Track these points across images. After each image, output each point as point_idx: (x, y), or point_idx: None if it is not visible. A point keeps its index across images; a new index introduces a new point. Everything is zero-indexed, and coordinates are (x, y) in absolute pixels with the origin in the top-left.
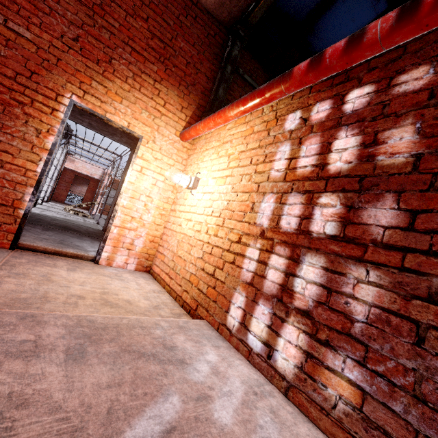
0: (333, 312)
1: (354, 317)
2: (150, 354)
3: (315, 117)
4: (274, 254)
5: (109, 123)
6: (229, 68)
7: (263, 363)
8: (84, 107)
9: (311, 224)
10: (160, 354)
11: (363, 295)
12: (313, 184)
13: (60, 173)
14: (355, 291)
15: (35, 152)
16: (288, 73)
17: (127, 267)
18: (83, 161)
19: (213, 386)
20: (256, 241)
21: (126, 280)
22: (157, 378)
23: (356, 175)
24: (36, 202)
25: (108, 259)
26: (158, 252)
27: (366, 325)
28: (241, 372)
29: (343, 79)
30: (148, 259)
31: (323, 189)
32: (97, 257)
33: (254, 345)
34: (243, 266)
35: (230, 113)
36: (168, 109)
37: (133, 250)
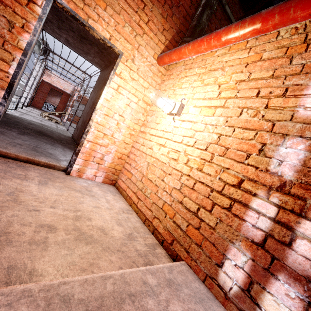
0: None
1: None
2: None
3: None
4: (309, 221)
5: (91, 31)
6: None
7: None
8: (65, 5)
9: None
10: None
11: None
12: None
13: (39, 84)
14: None
15: (6, 49)
16: None
17: (95, 179)
18: (58, 76)
19: None
20: (271, 193)
21: (96, 197)
22: None
23: None
24: (17, 106)
25: (79, 171)
26: (124, 169)
27: None
28: None
29: None
30: (114, 174)
31: None
32: (69, 169)
33: None
34: (245, 218)
35: (236, 33)
36: (150, 27)
37: (102, 165)
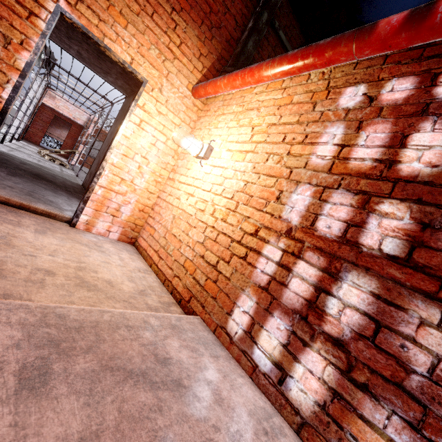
0: (380, 352)
1: (411, 367)
2: (139, 373)
3: (387, 97)
4: (303, 261)
5: (107, 53)
6: (265, 15)
7: (270, 387)
8: (75, 20)
9: (362, 235)
10: (151, 371)
11: (429, 343)
12: (373, 184)
13: (37, 109)
14: (418, 334)
15: (0, 69)
16: (369, 27)
17: (109, 235)
18: (65, 100)
19: (219, 424)
20: (280, 239)
21: (107, 253)
22: (149, 417)
23: (441, 185)
24: (4, 139)
25: (87, 224)
26: (147, 224)
27: (429, 381)
28: (246, 397)
29: (439, 51)
30: (134, 230)
31: (386, 193)
32: (74, 219)
33: (262, 362)
34: (257, 265)
35: (267, 72)
36: (183, 51)
37: (118, 218)
